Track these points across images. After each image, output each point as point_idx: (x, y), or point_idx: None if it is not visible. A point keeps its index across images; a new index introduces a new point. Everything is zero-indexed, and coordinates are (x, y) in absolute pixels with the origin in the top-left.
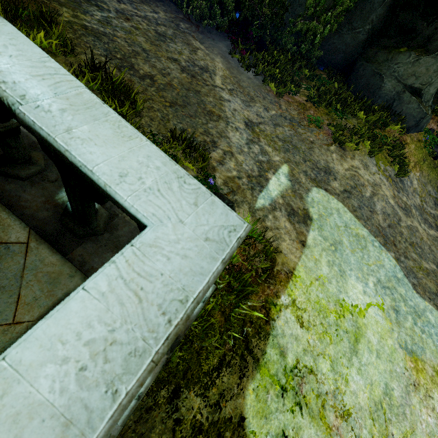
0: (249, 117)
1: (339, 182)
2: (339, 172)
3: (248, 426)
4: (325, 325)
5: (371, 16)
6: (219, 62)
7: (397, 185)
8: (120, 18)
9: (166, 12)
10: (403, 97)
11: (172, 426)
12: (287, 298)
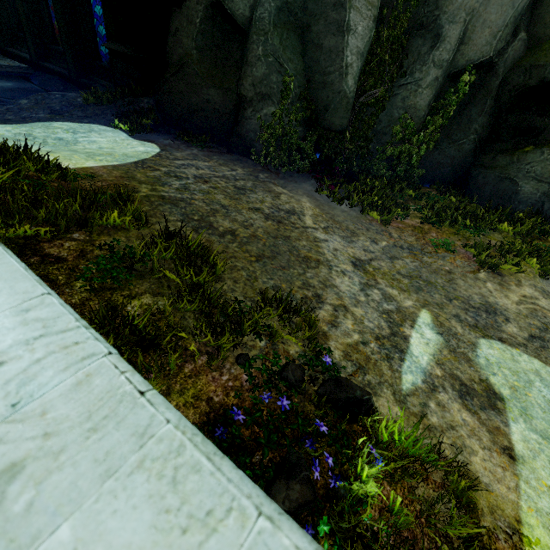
0: (355, 254)
1: (515, 324)
2: (508, 308)
3: None
4: None
5: (472, 127)
6: (306, 202)
7: None
8: (198, 182)
9: (244, 168)
10: None
11: None
12: None
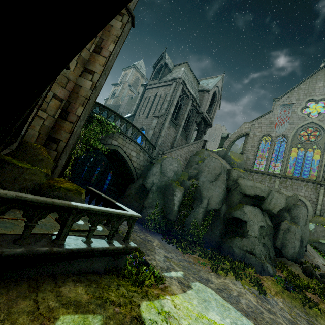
0: (167, 255)
1: (214, 285)
2: (215, 281)
3: (141, 308)
4: (189, 314)
5: (218, 228)
6: (156, 240)
7: (261, 299)
8: (123, 225)
9: (138, 227)
10: (246, 255)
11: (116, 288)
12: (169, 297)
